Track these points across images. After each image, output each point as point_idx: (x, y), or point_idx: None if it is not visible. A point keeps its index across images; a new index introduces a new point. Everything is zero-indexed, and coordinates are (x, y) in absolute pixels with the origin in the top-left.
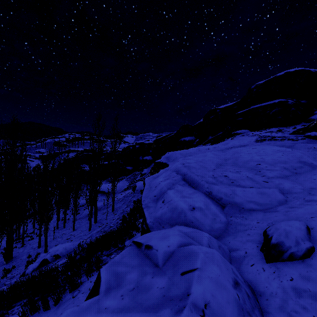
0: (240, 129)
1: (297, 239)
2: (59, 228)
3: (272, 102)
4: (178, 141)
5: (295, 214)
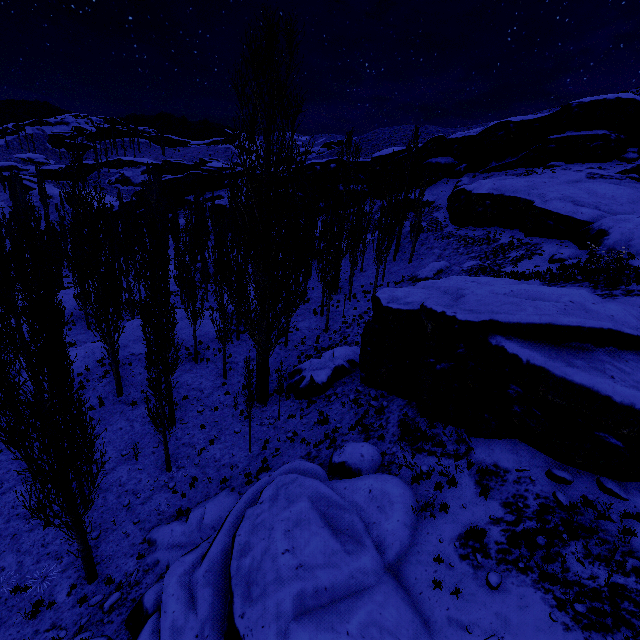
0: (551, 160)
1: None
2: (311, 277)
3: (595, 133)
4: (424, 164)
5: None
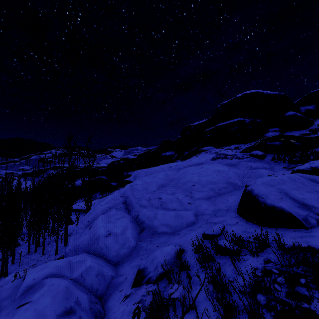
0: (208, 145)
1: (158, 264)
2: (30, 252)
3: (232, 120)
4: (159, 156)
5: (187, 237)
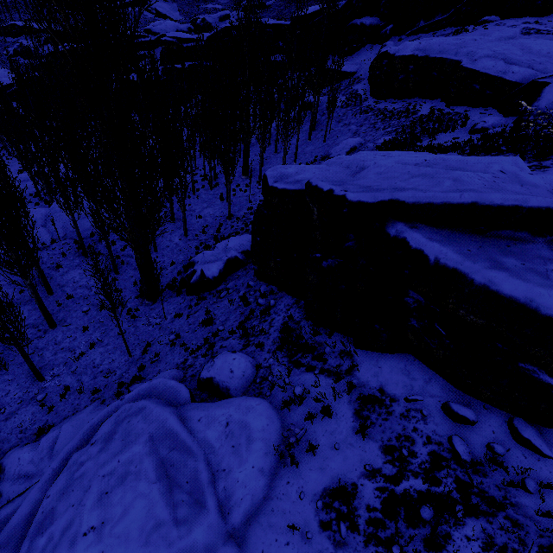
0: (485, 14)
1: None
2: None
3: None
4: (347, 26)
5: None
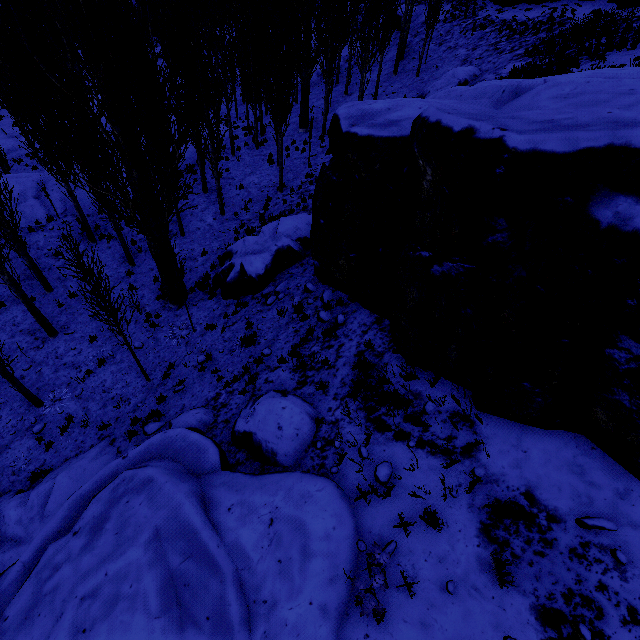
0: None
1: None
2: None
3: None
4: None
5: None
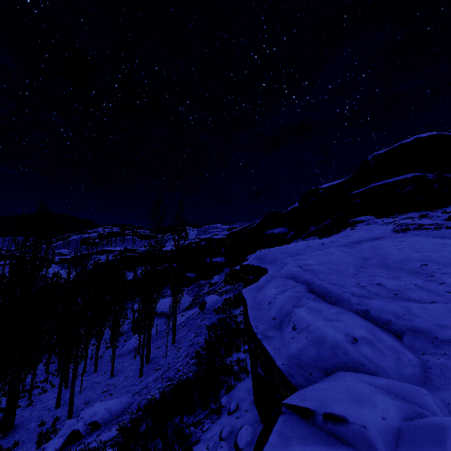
0: (360, 215)
1: None
2: (86, 372)
3: (402, 177)
4: (263, 235)
5: None
